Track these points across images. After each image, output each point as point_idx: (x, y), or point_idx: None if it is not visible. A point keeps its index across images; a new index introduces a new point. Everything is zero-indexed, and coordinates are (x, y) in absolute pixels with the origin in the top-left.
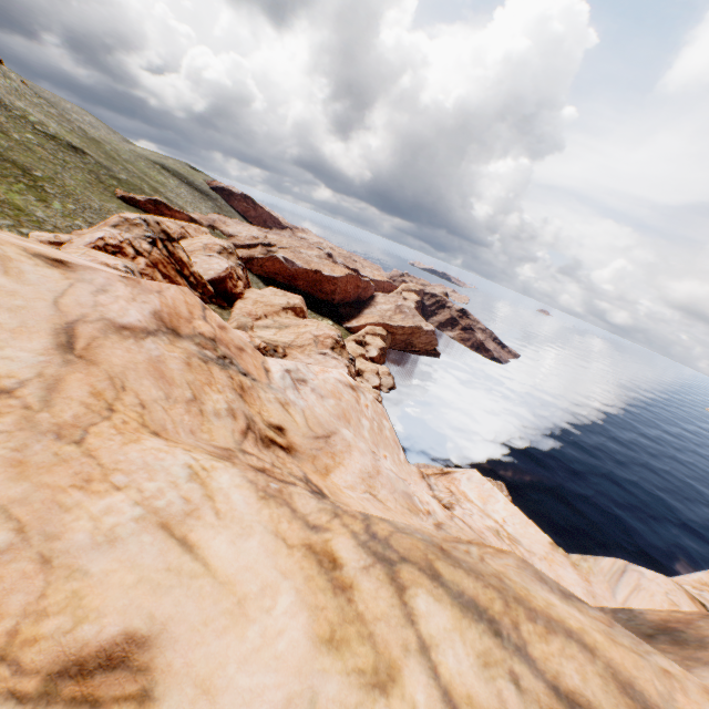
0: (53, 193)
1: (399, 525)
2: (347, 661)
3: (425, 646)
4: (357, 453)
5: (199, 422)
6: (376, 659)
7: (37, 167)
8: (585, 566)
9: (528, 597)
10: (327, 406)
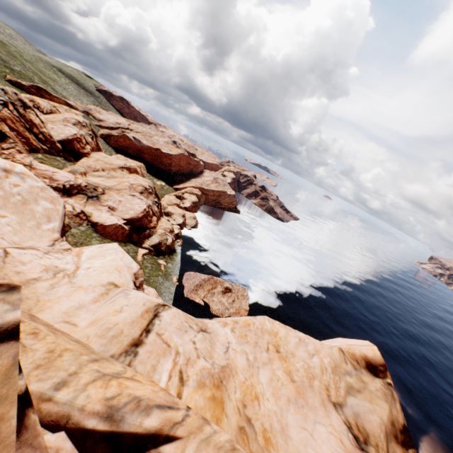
0: None
1: None
2: None
3: None
4: None
5: None
6: None
7: None
8: (110, 294)
9: None
10: None
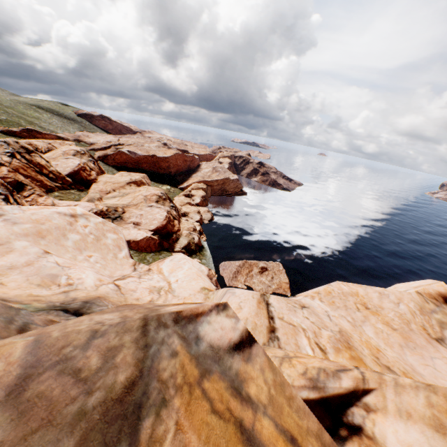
0: None
1: None
2: None
3: None
4: (15, 255)
5: None
6: None
7: None
8: (212, 297)
9: None
10: (15, 229)
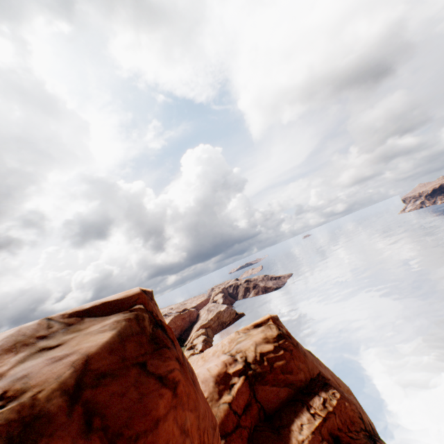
0: None
1: None
2: None
3: None
4: None
5: None
6: None
7: None
8: None
9: None
10: None
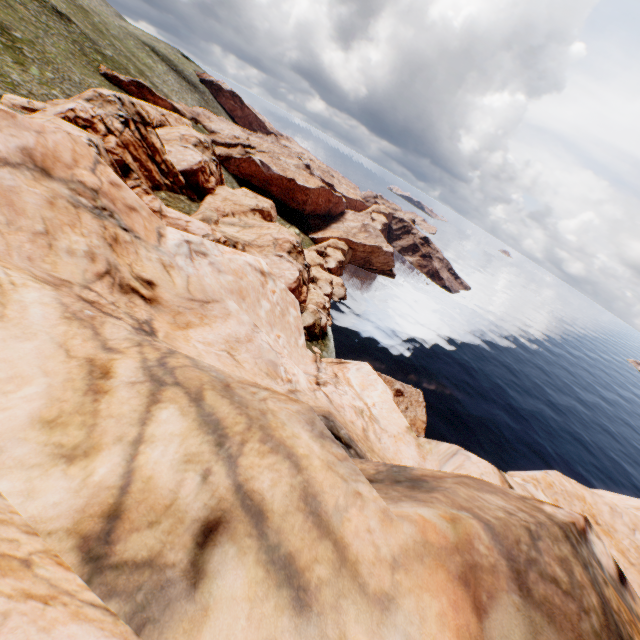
0: (32, 57)
1: (202, 364)
2: (53, 437)
3: (141, 441)
4: (234, 322)
5: (44, 254)
6: (83, 441)
7: (16, 27)
8: (427, 447)
9: (278, 428)
10: (222, 279)
